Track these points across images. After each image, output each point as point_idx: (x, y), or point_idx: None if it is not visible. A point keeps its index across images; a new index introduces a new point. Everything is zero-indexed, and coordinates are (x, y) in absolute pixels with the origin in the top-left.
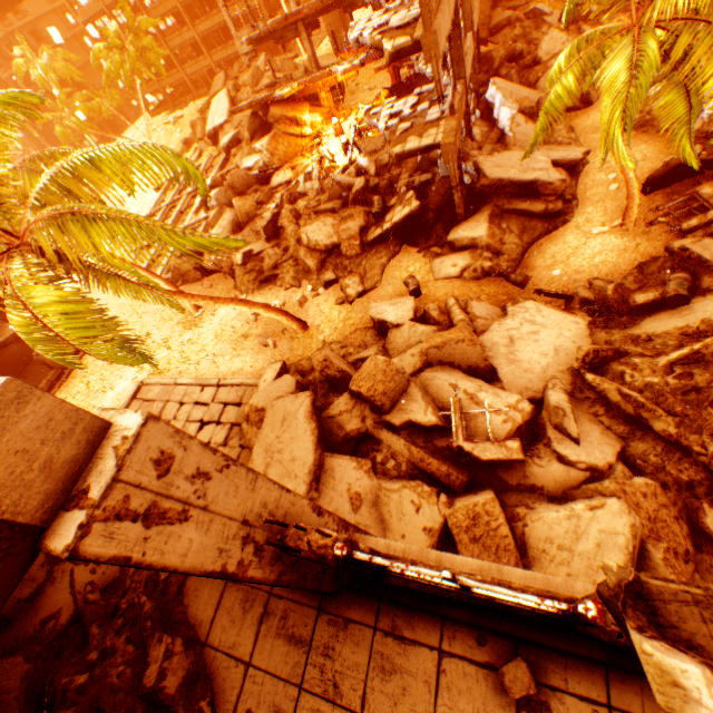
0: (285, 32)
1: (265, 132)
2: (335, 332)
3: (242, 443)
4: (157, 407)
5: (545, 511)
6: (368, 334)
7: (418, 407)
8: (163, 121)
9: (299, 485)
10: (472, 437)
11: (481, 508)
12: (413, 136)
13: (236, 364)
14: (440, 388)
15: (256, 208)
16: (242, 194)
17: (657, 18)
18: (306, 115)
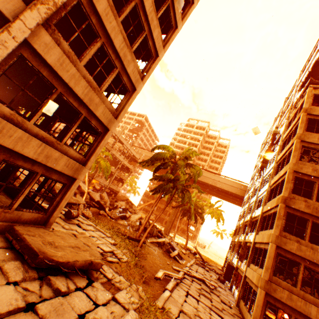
0: None
1: None
2: None
3: None
4: None
5: None
6: None
7: None
8: None
9: None
10: None
11: None
12: None
13: None
14: None
15: None
16: None
17: None
18: None
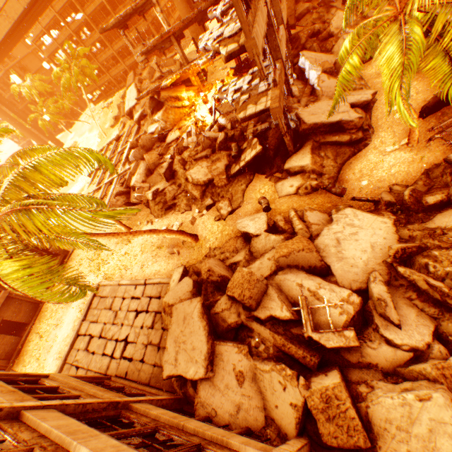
0: (164, 44)
1: (160, 107)
2: (216, 241)
3: (163, 326)
4: (109, 301)
5: (382, 397)
6: (238, 241)
7: (276, 305)
8: (101, 107)
9: (199, 368)
10: (318, 326)
11: (331, 392)
12: (251, 104)
13: (155, 268)
14: (290, 287)
15: (159, 159)
16: (150, 150)
17: (418, 8)
18: (184, 93)
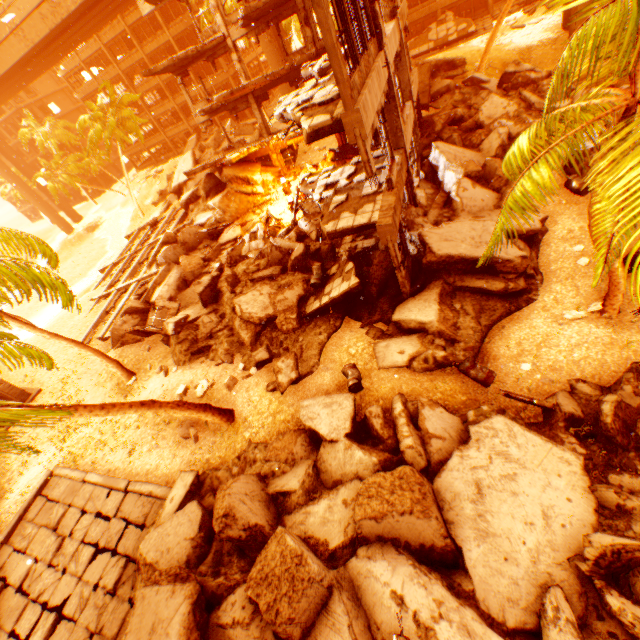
0: (237, 104)
1: (220, 189)
2: (263, 429)
3: (132, 596)
4: (57, 513)
5: None
6: (298, 441)
7: None
8: (146, 175)
9: None
10: None
11: None
12: (347, 211)
13: (152, 459)
14: (378, 598)
15: (202, 266)
16: (193, 249)
17: None
18: (257, 175)
